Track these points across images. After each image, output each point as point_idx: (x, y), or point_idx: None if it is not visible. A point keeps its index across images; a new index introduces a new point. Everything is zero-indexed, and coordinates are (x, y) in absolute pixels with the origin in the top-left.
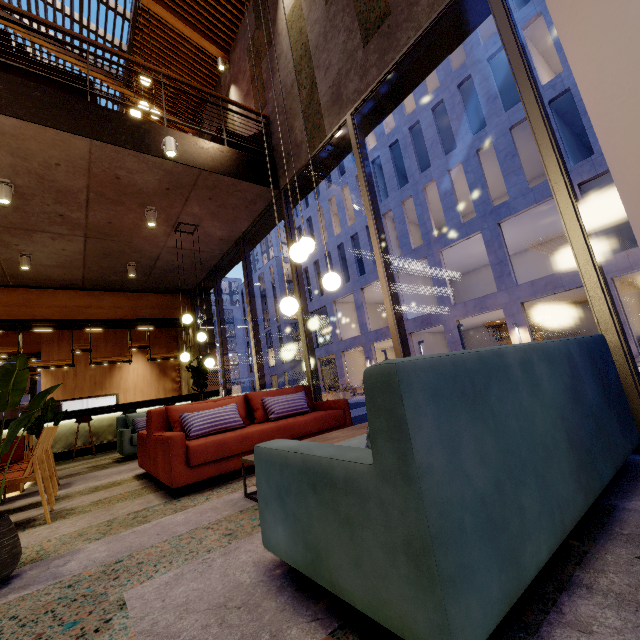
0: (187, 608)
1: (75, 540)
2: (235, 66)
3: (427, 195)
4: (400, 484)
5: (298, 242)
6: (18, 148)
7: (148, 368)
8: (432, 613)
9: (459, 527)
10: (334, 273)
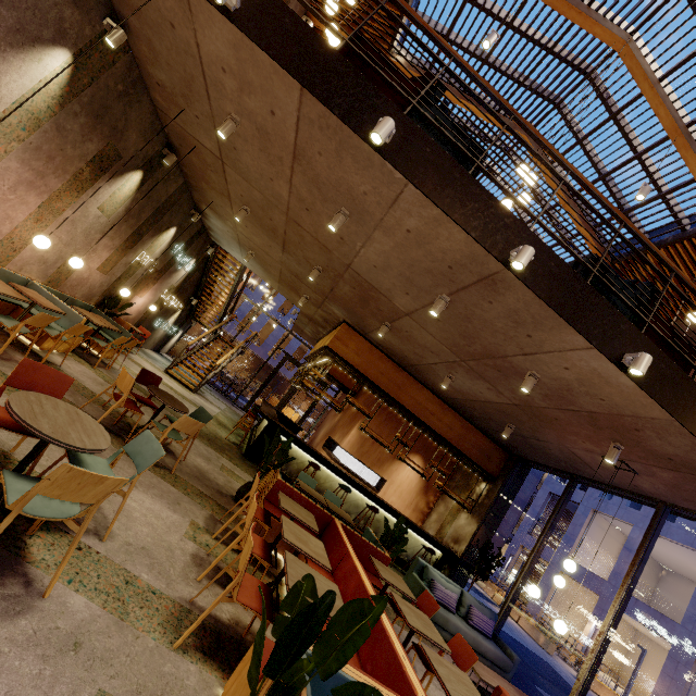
0: None
1: None
2: None
3: None
4: None
5: None
6: (592, 382)
7: (418, 477)
8: None
9: None
10: None
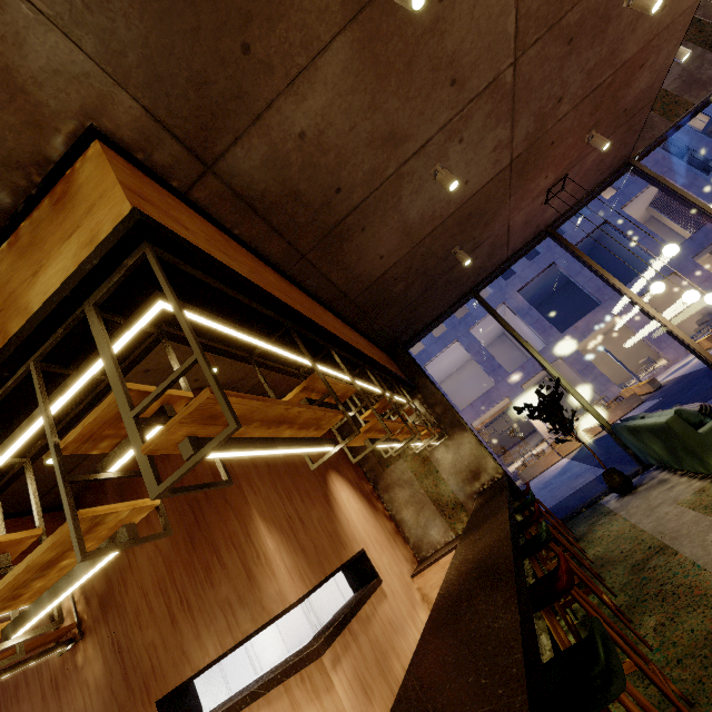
0: None
1: None
2: None
3: None
4: None
5: None
6: None
7: (356, 498)
8: None
9: None
10: None
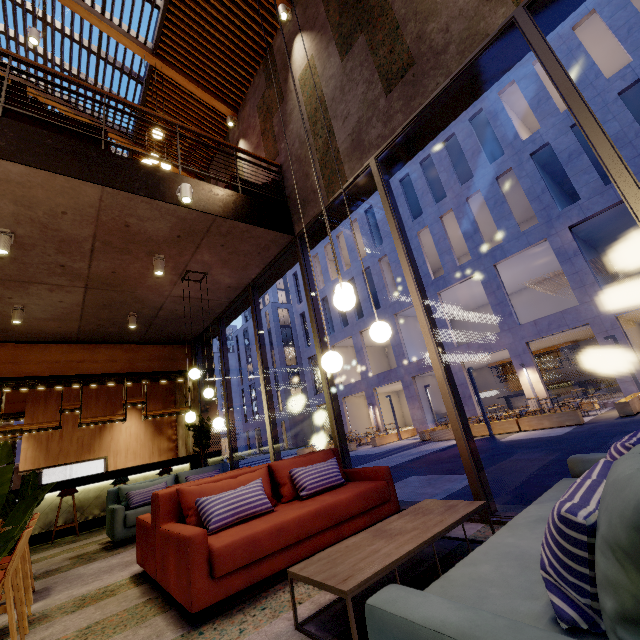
0: None
1: None
2: (244, 122)
3: (421, 240)
4: None
5: (343, 288)
6: (23, 196)
7: (142, 426)
8: None
9: None
10: (383, 322)
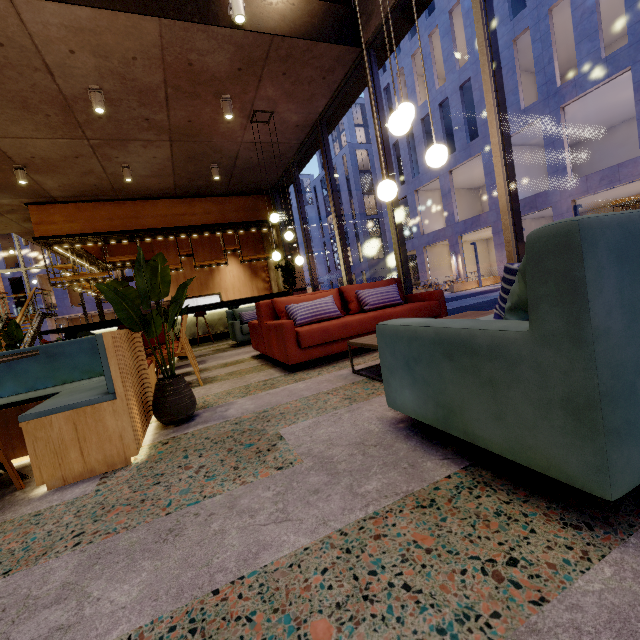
0: (332, 443)
1: (226, 397)
2: None
3: (553, 22)
4: (566, 347)
5: (399, 109)
6: (98, 45)
7: (241, 270)
8: (589, 456)
9: (630, 389)
10: (440, 145)
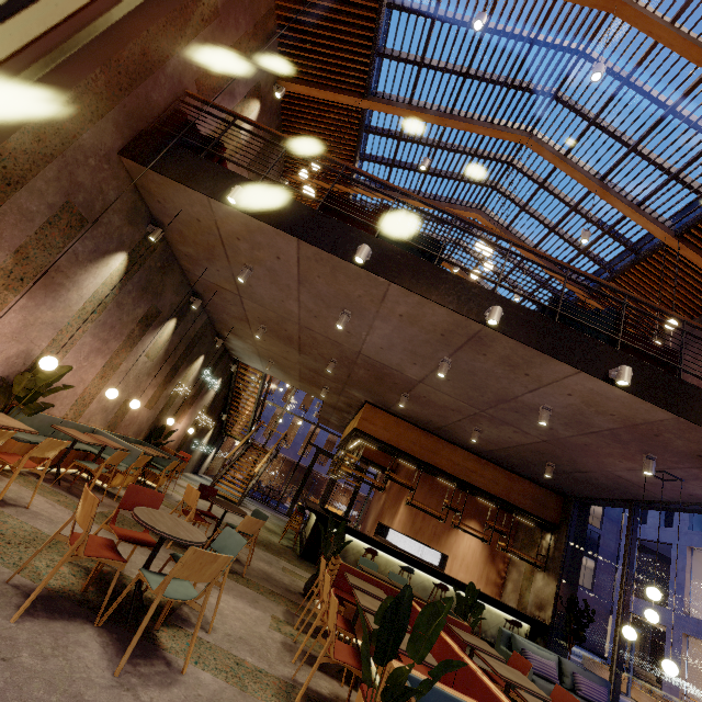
0: None
1: None
2: None
3: None
4: None
5: None
6: (596, 401)
7: (480, 544)
8: None
9: None
10: None
